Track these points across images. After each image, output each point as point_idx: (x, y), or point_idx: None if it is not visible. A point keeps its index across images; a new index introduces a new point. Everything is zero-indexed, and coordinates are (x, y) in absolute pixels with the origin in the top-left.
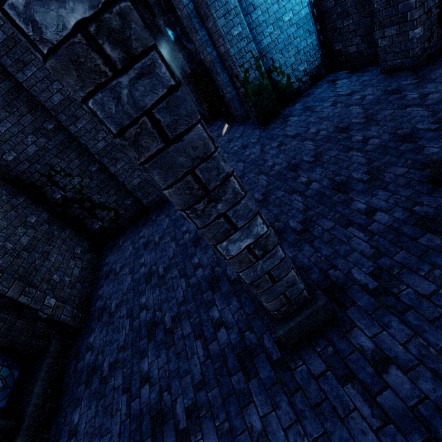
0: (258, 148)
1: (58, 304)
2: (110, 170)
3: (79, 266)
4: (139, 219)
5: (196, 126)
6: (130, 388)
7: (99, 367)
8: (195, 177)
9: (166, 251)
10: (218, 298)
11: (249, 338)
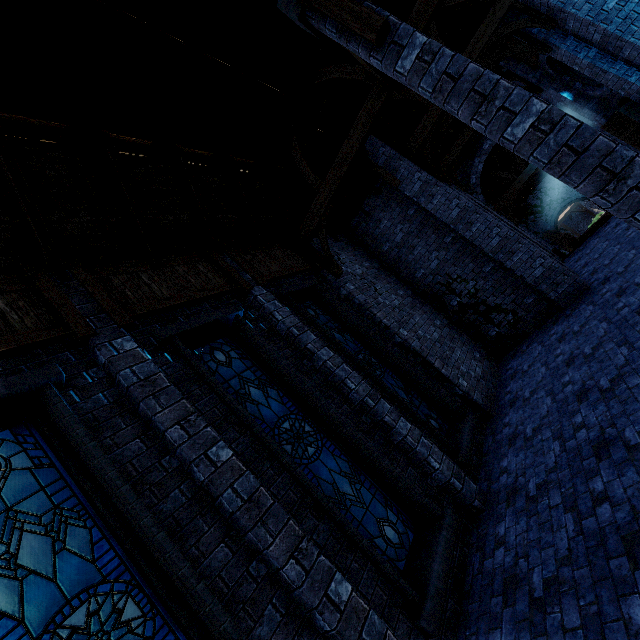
0: None
1: (469, 387)
2: (505, 265)
3: (480, 367)
4: (546, 321)
5: (598, 138)
6: (562, 436)
7: (520, 433)
8: (602, 168)
9: (592, 334)
10: None
11: None
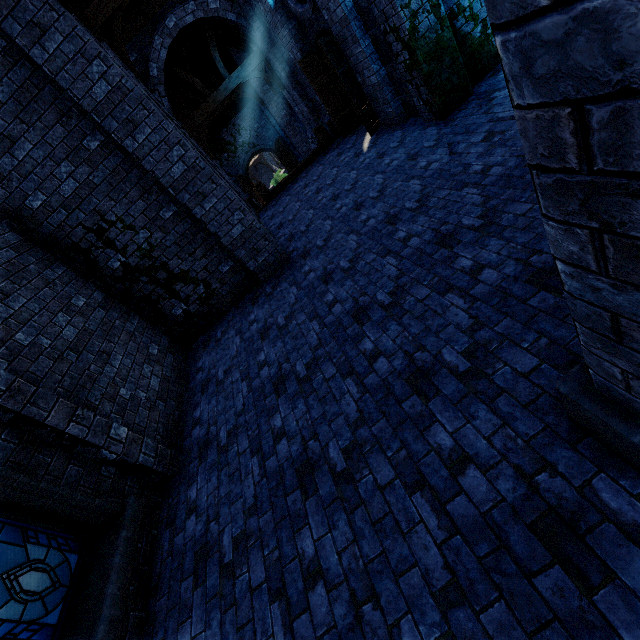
0: (443, 151)
1: (132, 435)
2: (194, 213)
3: (158, 375)
4: (244, 297)
5: None
6: (285, 590)
7: (214, 545)
8: None
9: (303, 338)
10: (440, 409)
11: (553, 489)
